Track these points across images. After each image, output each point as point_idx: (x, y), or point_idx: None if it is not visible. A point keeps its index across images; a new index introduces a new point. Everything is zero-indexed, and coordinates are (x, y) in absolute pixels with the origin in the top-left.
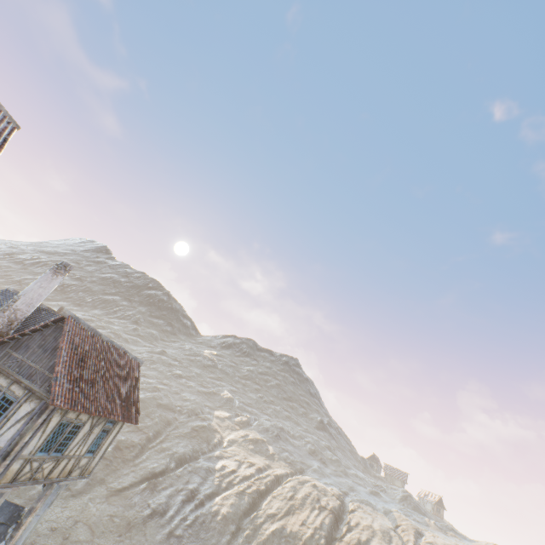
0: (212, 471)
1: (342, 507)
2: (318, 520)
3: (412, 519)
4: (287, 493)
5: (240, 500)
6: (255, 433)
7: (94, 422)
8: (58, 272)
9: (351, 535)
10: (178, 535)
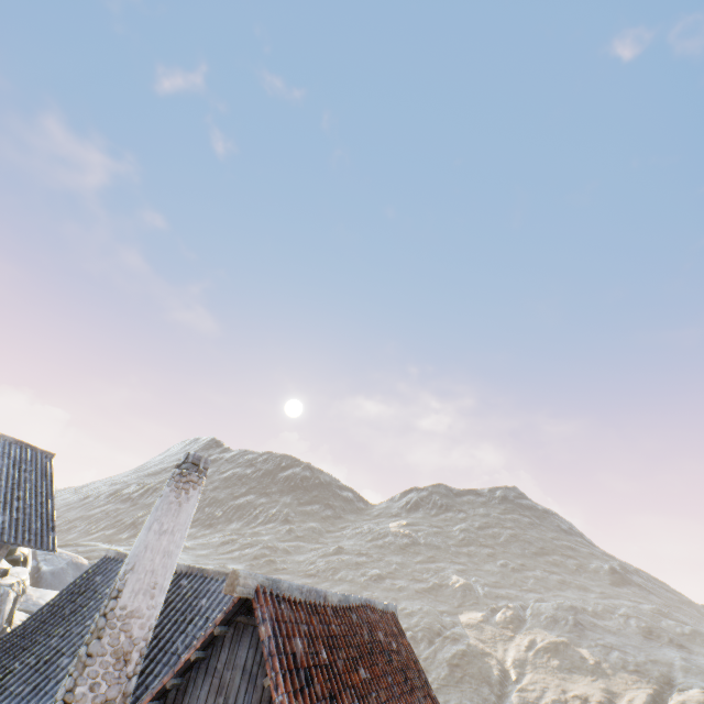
0: None
1: None
2: None
3: None
4: None
5: None
6: (540, 632)
7: None
8: (185, 481)
9: None
10: None
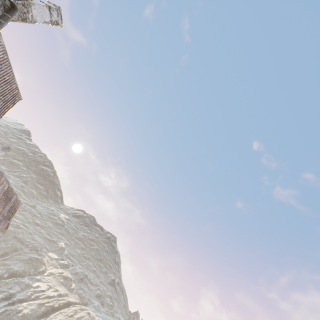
0: (30, 286)
1: None
2: None
3: None
4: (70, 312)
5: (39, 308)
6: (68, 273)
7: None
8: (4, 149)
9: None
10: None
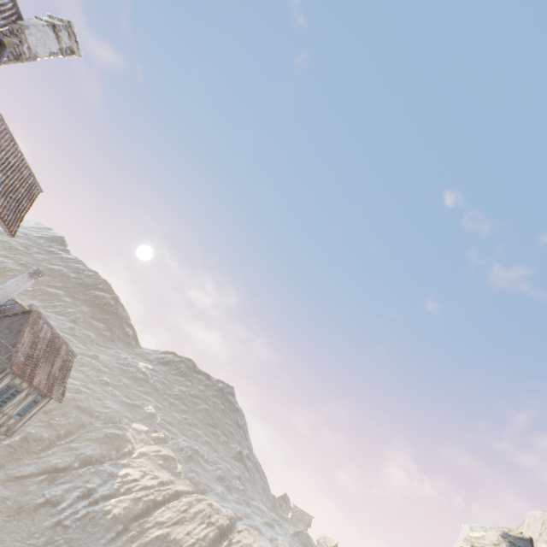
0: (115, 476)
1: (231, 528)
2: (203, 532)
3: None
4: (182, 506)
5: (135, 505)
6: (168, 450)
7: (30, 391)
8: (33, 276)
9: None
10: (66, 524)
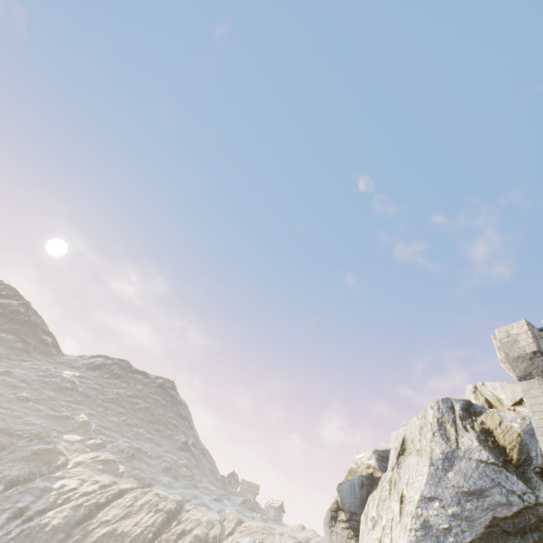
0: (49, 490)
1: (180, 510)
2: (151, 520)
3: (242, 515)
4: (127, 502)
5: (75, 512)
6: (107, 454)
7: None
8: None
9: (178, 527)
10: None
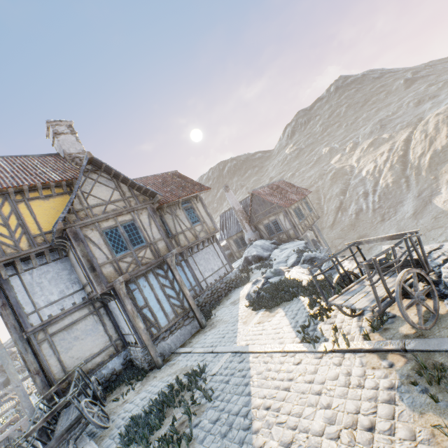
0: (363, 179)
1: None
2: None
3: None
4: (420, 138)
5: (393, 170)
6: (365, 143)
7: (300, 204)
8: (227, 190)
9: None
10: (377, 207)
